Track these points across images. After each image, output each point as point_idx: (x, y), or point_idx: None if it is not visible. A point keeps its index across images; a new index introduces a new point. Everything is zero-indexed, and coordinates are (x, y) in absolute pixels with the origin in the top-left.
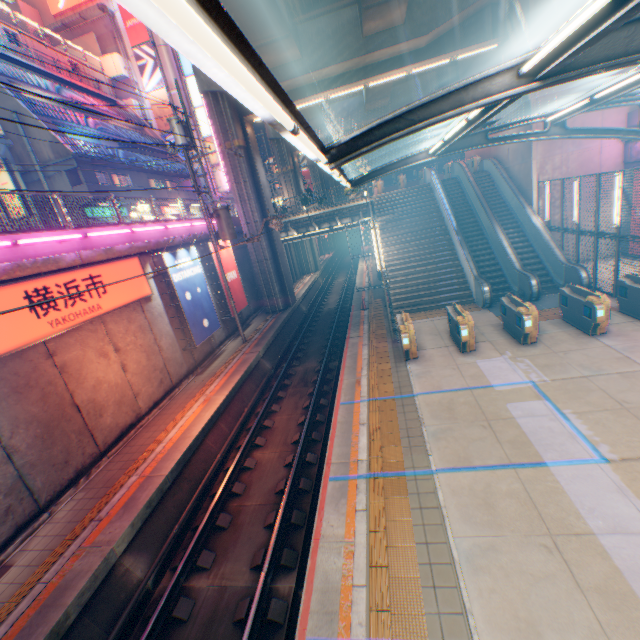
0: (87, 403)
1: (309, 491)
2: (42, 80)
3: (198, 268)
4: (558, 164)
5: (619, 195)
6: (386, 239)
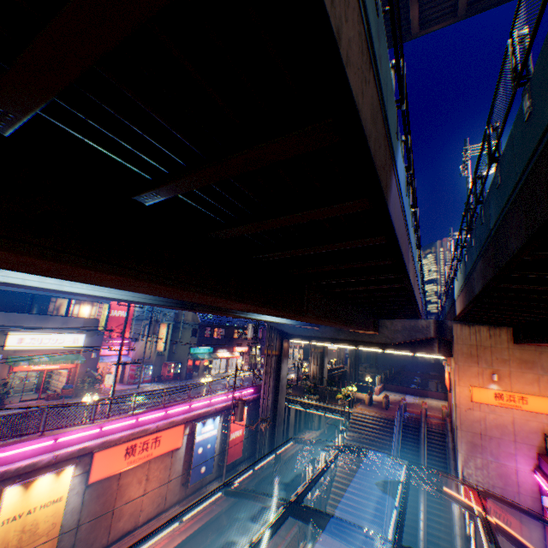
0: (118, 509)
1: None
2: None
3: (215, 429)
4: (480, 464)
5: (473, 538)
6: (345, 453)
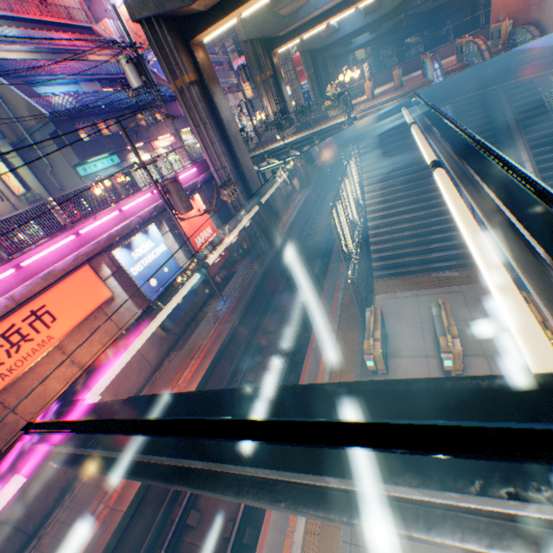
0: None
1: (253, 546)
2: (9, 30)
3: (162, 246)
4: None
5: None
6: (369, 174)
